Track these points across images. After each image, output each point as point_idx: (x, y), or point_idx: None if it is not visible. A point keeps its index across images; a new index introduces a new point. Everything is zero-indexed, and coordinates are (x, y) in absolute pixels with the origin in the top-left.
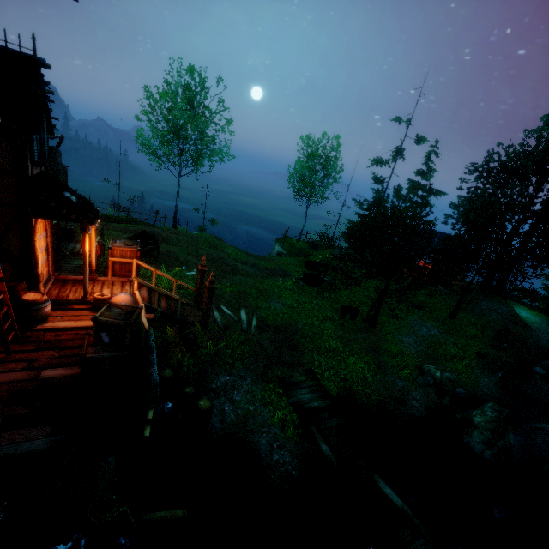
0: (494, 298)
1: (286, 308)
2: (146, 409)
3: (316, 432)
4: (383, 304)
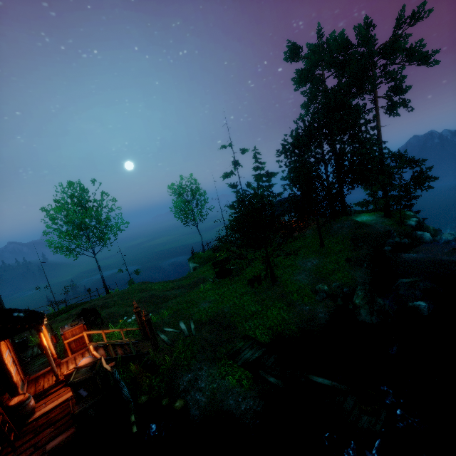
0: (339, 220)
1: (212, 303)
2: (128, 417)
3: (263, 373)
4: (276, 262)
